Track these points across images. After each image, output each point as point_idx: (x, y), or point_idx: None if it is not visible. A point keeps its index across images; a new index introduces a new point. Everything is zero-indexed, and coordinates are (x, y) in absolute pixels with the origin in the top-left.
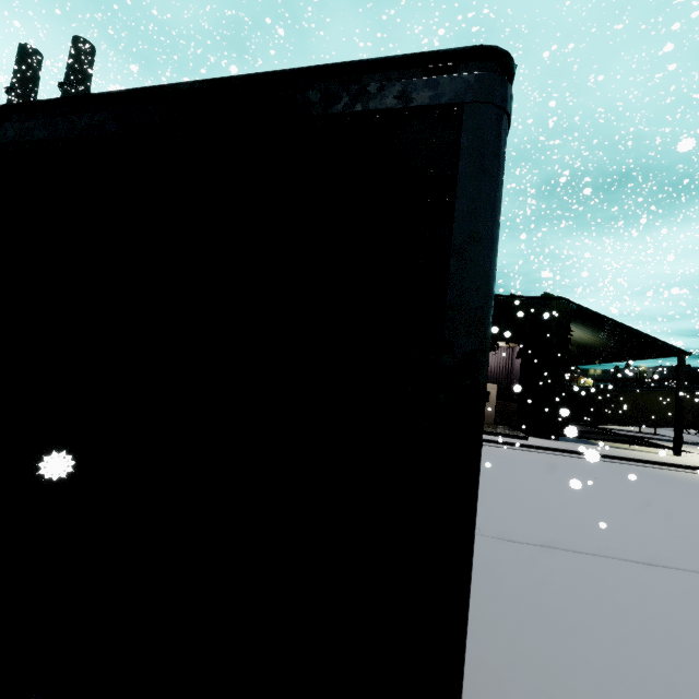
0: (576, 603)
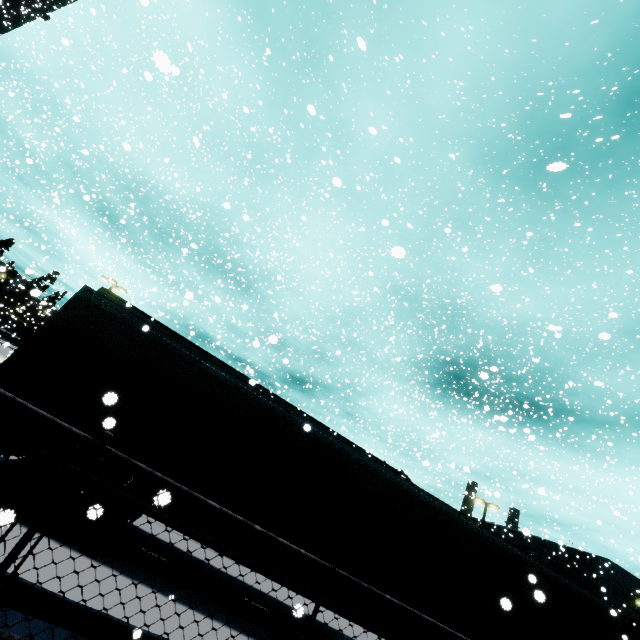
0: None
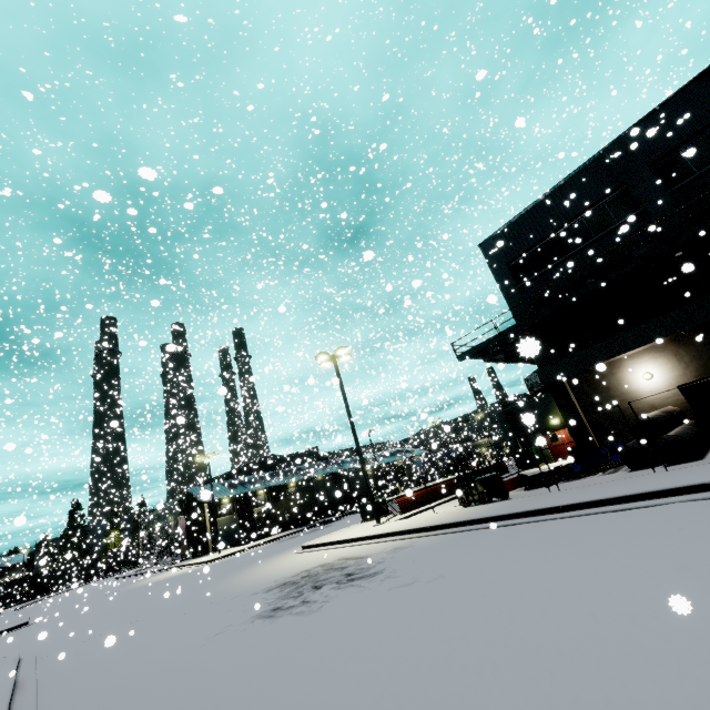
0: None
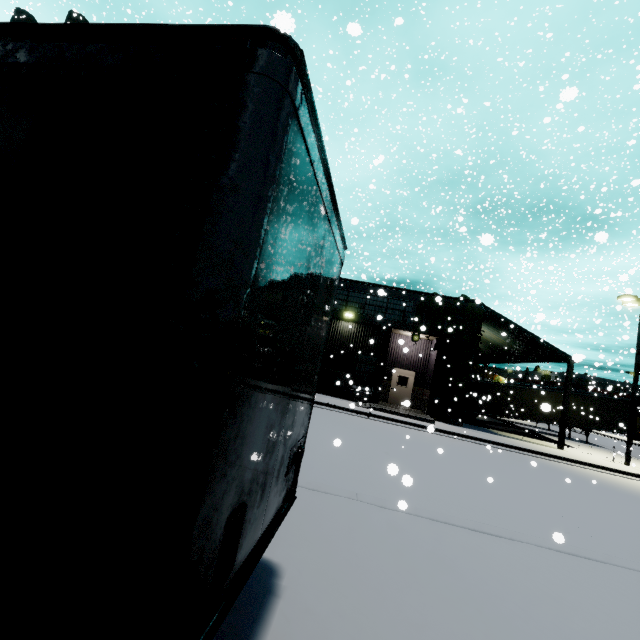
0: (419, 564)
